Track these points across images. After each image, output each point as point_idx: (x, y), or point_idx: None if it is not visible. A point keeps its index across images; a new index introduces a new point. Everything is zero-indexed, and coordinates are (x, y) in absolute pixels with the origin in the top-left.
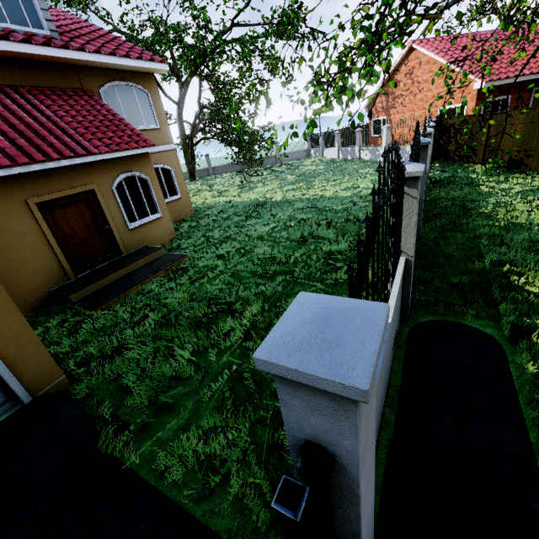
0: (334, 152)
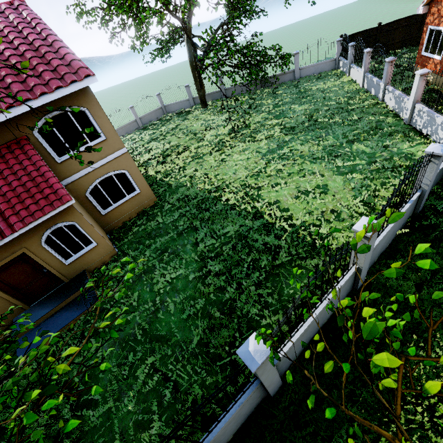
0: (360, 76)
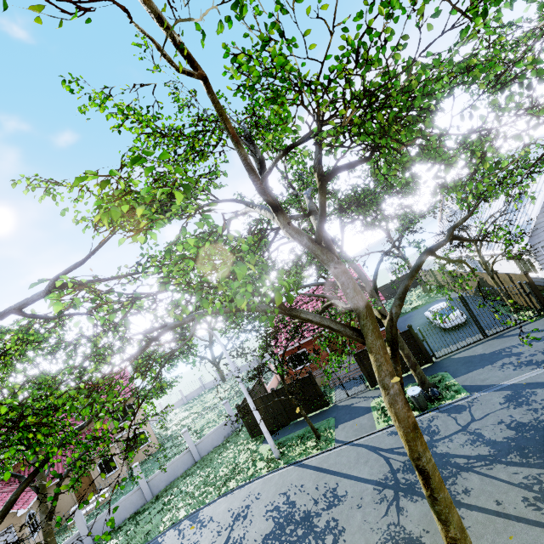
0: None
